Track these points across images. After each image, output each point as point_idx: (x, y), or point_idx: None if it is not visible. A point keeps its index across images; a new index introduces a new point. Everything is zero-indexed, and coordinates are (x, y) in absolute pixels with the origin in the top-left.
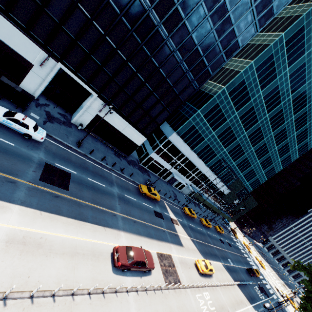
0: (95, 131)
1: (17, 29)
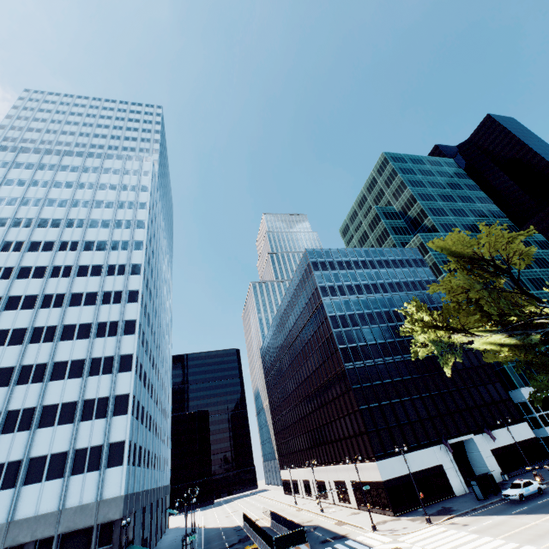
0: (508, 469)
1: (418, 451)
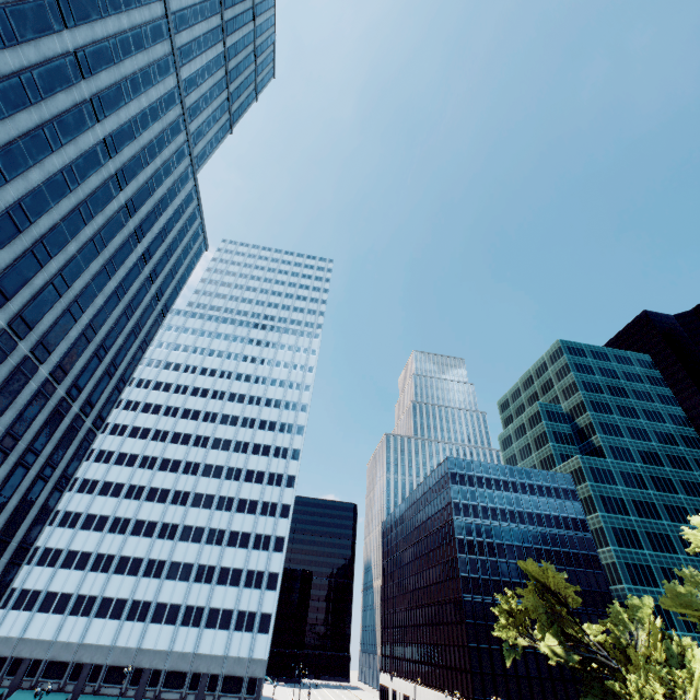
0: None
1: None
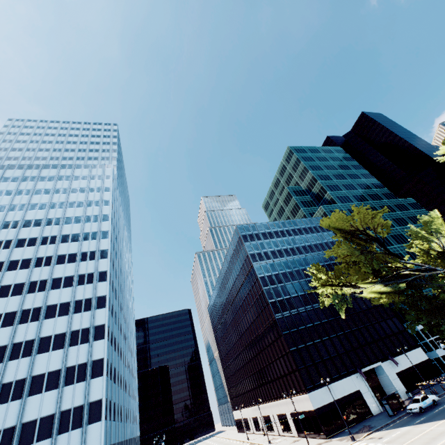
0: (411, 387)
1: (340, 380)
